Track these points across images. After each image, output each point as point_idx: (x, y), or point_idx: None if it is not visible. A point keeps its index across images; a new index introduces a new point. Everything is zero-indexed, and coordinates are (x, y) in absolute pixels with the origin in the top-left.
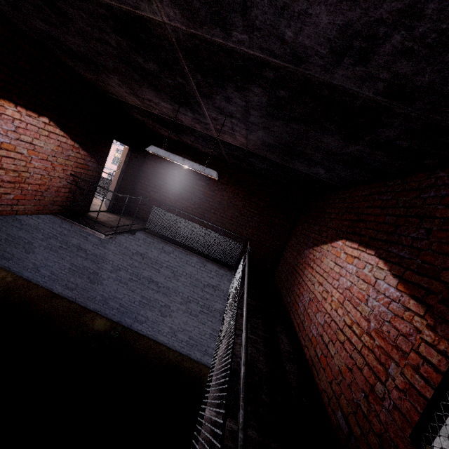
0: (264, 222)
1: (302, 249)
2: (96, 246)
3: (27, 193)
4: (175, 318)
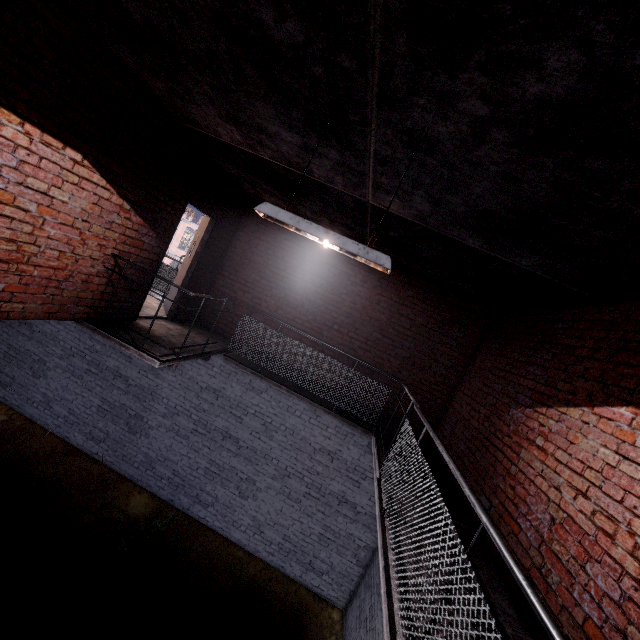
0: (421, 349)
1: (503, 405)
2: (144, 373)
3: (31, 281)
4: (263, 503)
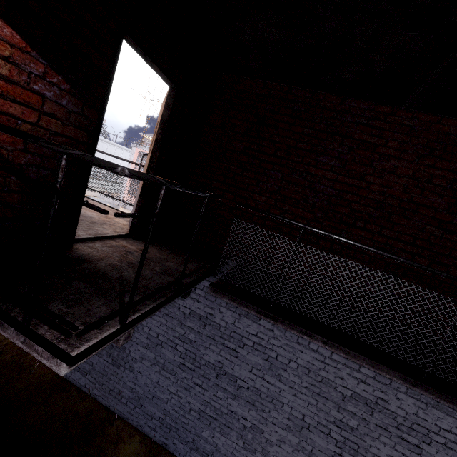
0: None
1: None
2: None
3: None
4: None
